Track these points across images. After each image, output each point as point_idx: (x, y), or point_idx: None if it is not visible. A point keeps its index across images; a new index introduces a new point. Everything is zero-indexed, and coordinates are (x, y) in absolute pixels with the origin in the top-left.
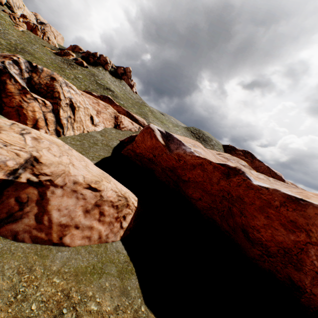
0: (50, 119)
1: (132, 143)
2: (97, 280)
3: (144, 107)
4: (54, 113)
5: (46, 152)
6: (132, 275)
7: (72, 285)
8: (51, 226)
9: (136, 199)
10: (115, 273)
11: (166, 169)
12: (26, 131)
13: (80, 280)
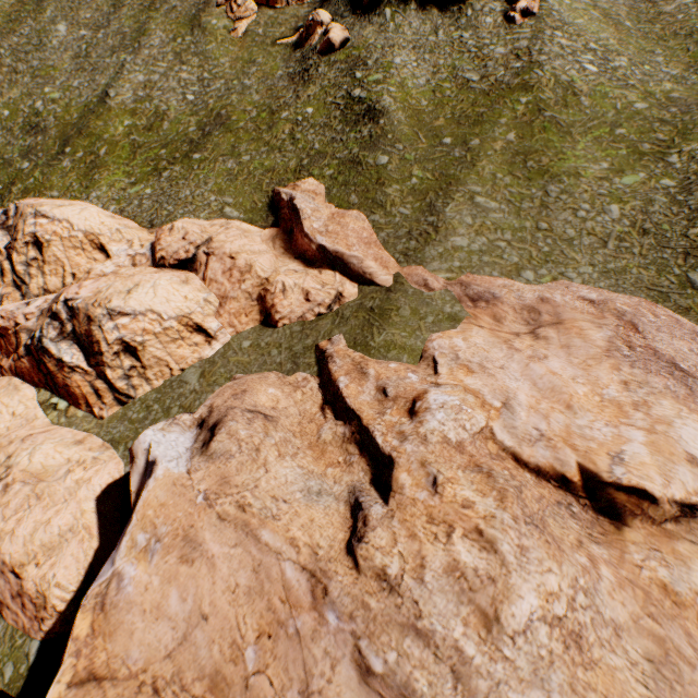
0: (102, 387)
1: None
2: None
3: (511, 100)
4: (102, 378)
5: None
6: (15, 694)
7: None
8: None
9: (70, 597)
10: (7, 679)
11: None
12: (8, 472)
13: None
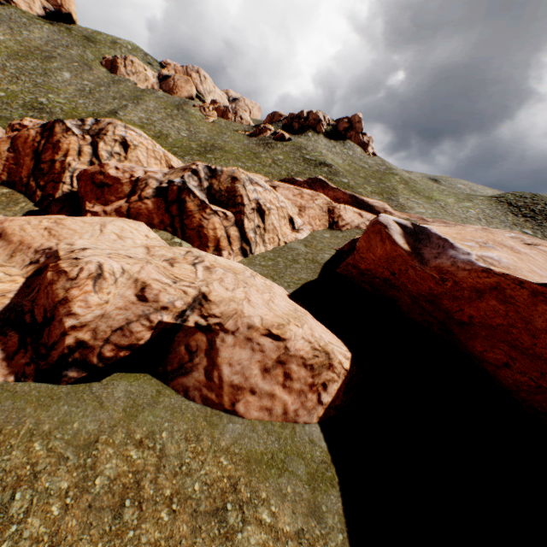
0: (233, 234)
1: (354, 253)
2: (274, 478)
3: (390, 176)
4: (237, 226)
5: (217, 286)
6: (333, 487)
7: (242, 474)
8: (222, 385)
9: (349, 356)
10: (303, 476)
11: (418, 298)
12: (199, 260)
13: (252, 471)
